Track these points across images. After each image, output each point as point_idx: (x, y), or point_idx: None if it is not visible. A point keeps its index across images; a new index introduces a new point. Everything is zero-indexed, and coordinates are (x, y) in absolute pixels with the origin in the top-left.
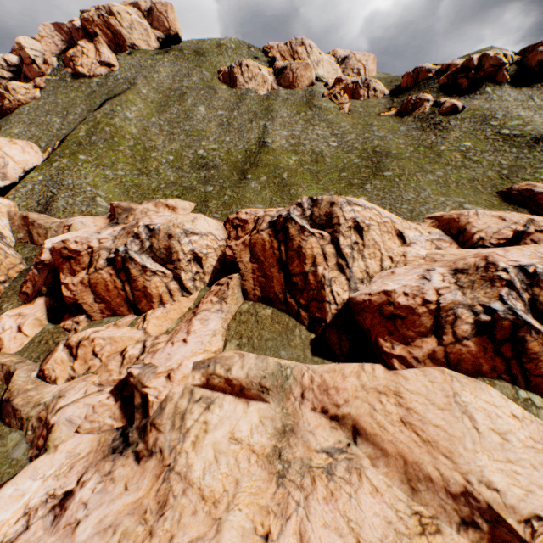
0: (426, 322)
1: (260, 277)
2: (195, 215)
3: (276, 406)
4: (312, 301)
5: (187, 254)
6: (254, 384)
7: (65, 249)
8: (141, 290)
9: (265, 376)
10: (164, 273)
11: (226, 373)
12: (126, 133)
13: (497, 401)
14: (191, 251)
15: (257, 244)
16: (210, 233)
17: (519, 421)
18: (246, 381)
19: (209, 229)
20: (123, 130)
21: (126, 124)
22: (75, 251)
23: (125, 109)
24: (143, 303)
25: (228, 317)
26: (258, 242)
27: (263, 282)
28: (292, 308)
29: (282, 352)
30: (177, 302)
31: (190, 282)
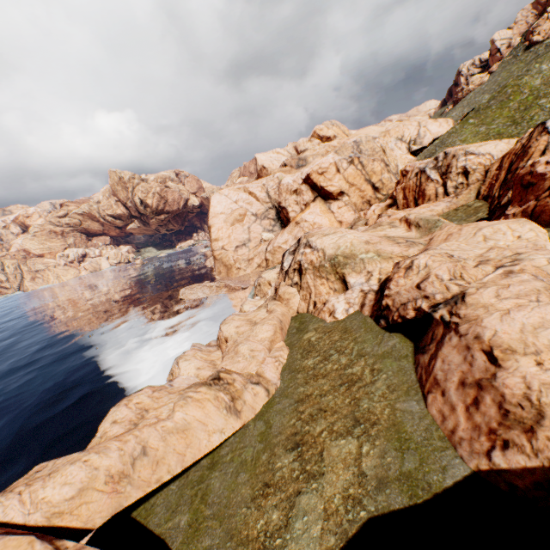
0: (546, 186)
1: (493, 181)
2: (489, 142)
3: (418, 236)
4: (505, 191)
5: (458, 169)
6: (415, 222)
7: (404, 171)
8: (421, 192)
9: (421, 219)
10: (437, 181)
11: (407, 216)
12: (525, 89)
13: (520, 230)
14: (462, 167)
15: (507, 154)
16: (488, 154)
17: (517, 239)
18: (412, 220)
19: (489, 151)
20: (524, 87)
21: (532, 80)
22: (407, 172)
23: (543, 64)
24: (420, 200)
25: (452, 207)
26: (509, 152)
27: (492, 185)
28: (492, 200)
29: (455, 222)
30: (437, 201)
31: (451, 189)
